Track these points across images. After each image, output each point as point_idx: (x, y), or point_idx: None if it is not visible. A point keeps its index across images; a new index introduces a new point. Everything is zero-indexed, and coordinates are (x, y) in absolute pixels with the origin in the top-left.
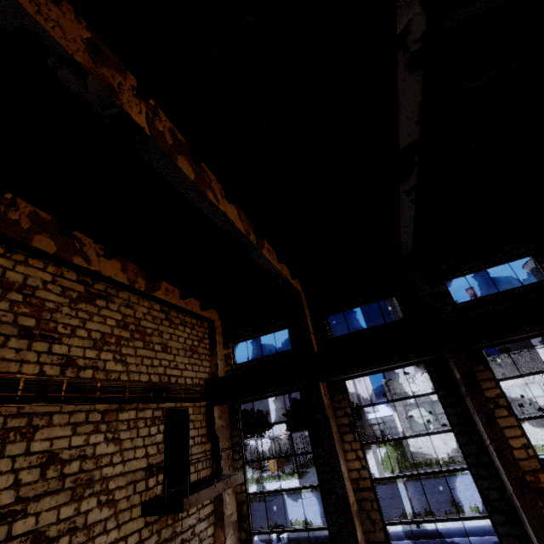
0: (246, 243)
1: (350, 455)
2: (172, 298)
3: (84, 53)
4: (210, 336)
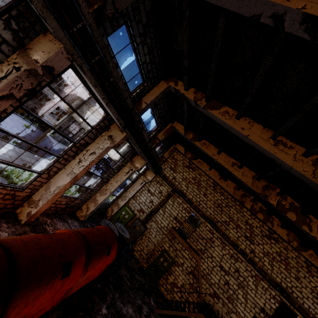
0: None
1: None
2: (313, 260)
3: (261, 189)
4: None
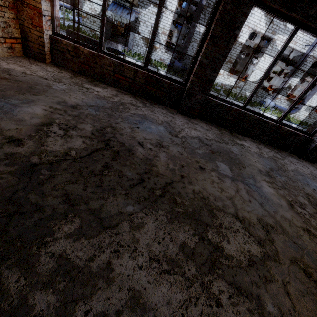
0: None
1: None
2: None
3: None
4: None
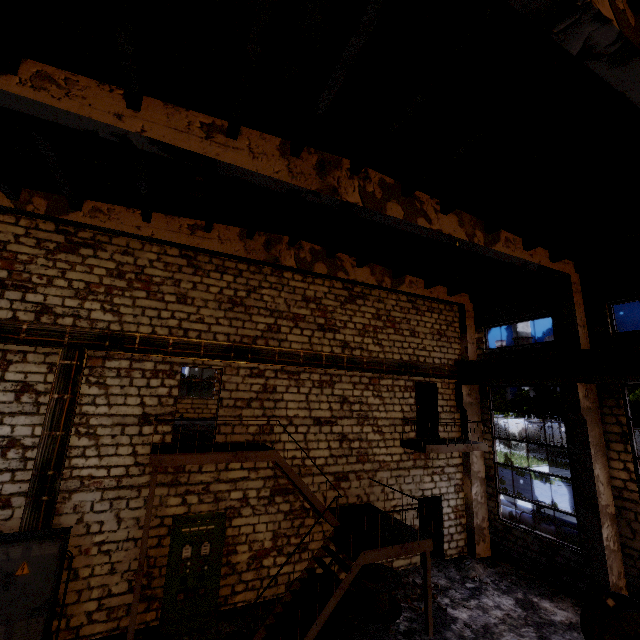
0: (471, 246)
1: (615, 463)
2: (416, 289)
3: (316, 179)
4: (460, 319)
